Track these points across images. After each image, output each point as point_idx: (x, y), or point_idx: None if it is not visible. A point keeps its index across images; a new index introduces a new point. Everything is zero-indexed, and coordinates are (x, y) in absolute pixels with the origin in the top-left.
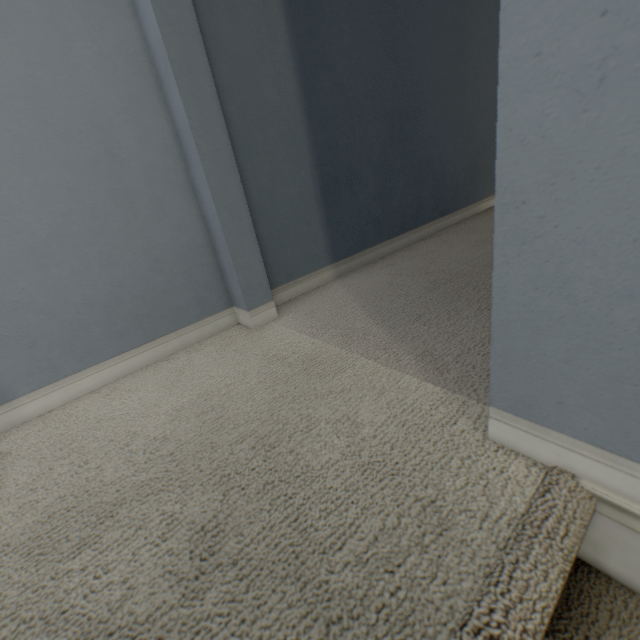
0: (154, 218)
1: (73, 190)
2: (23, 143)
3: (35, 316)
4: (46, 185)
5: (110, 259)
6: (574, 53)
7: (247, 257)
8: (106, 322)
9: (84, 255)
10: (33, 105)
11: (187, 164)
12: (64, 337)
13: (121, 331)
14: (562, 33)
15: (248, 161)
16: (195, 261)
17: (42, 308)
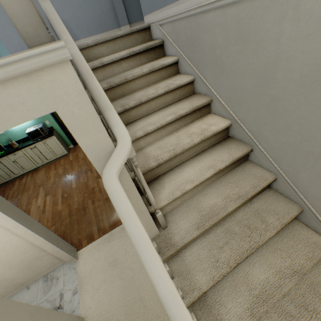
0: None
1: None
2: None
3: (81, 21)
4: None
5: (93, 9)
6: None
7: (121, 10)
8: (93, 26)
9: (88, 7)
10: None
11: None
12: (86, 28)
13: (96, 29)
14: None
15: None
16: (110, 12)
17: (82, 20)
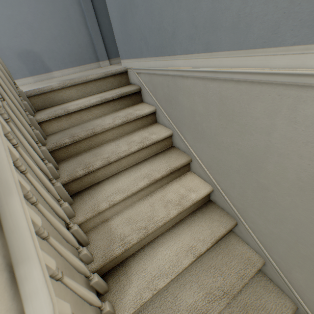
0: (78, 34)
1: (61, 25)
2: (52, 13)
3: (55, 54)
4: (56, 23)
5: (69, 43)
6: (109, 3)
7: (100, 46)
8: (69, 59)
9: (64, 41)
10: (53, 4)
11: (86, 20)
12: (61, 60)
13: (72, 62)
14: (108, 1)
15: (102, 19)
16: (89, 47)
17: (57, 52)
